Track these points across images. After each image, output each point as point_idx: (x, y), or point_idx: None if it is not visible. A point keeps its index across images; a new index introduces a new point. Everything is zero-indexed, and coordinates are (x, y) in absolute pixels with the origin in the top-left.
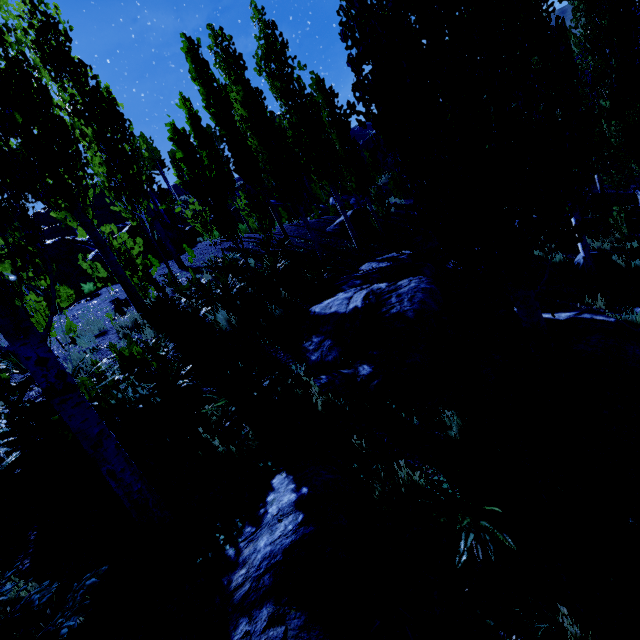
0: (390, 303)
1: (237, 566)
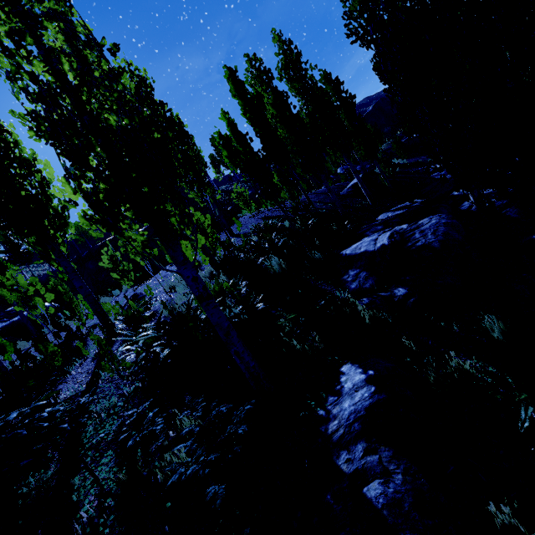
0: (414, 238)
1: (329, 420)
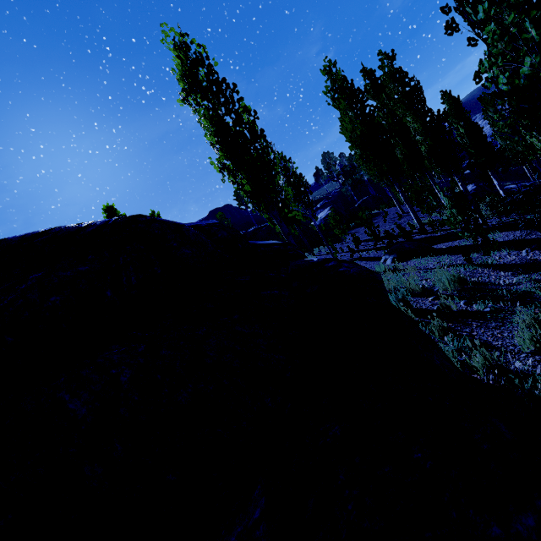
0: None
1: None
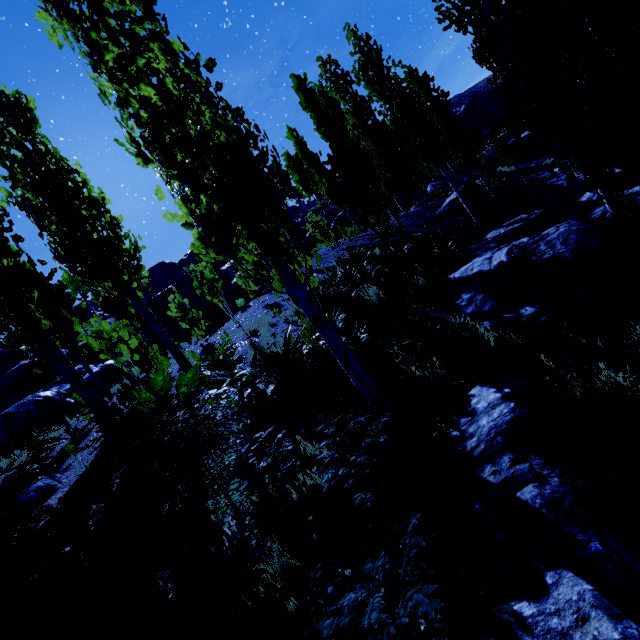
0: (539, 251)
1: (466, 438)
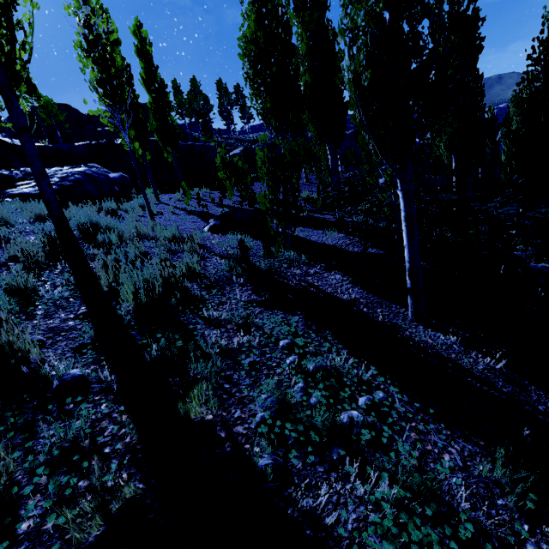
0: None
1: None
